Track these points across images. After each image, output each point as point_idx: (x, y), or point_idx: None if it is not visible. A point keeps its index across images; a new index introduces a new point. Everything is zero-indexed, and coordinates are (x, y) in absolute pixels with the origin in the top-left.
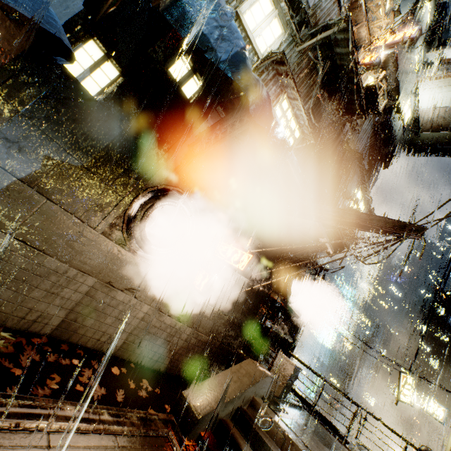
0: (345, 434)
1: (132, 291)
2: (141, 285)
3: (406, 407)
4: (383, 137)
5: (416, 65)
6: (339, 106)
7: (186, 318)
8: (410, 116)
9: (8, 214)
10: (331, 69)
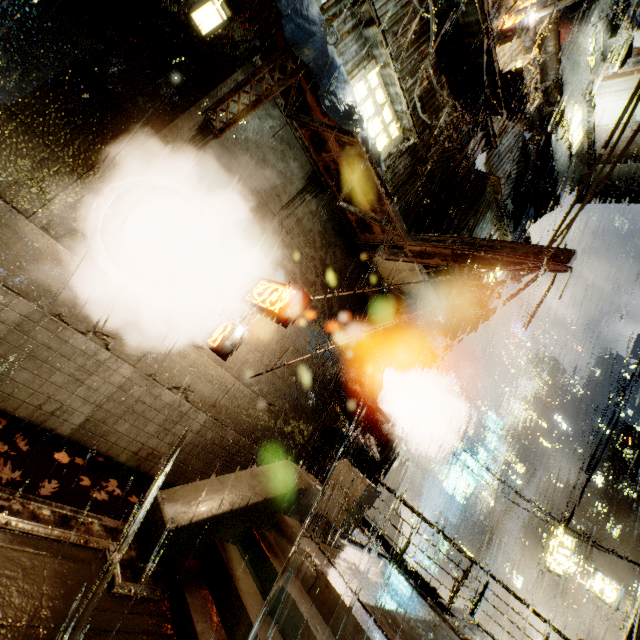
0: (449, 602)
1: (103, 337)
2: (118, 331)
3: (569, 593)
4: (538, 166)
5: (591, 57)
6: (465, 100)
7: (199, 397)
8: (581, 138)
9: None
10: (451, 35)
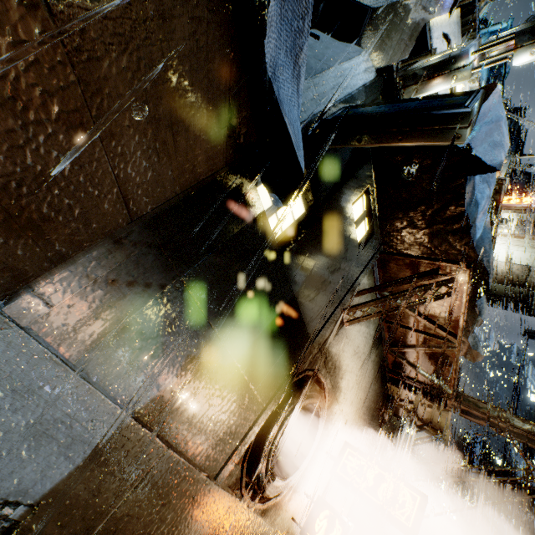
0: None
1: None
2: None
3: None
4: None
5: None
6: None
7: None
8: None
9: (85, 508)
10: None
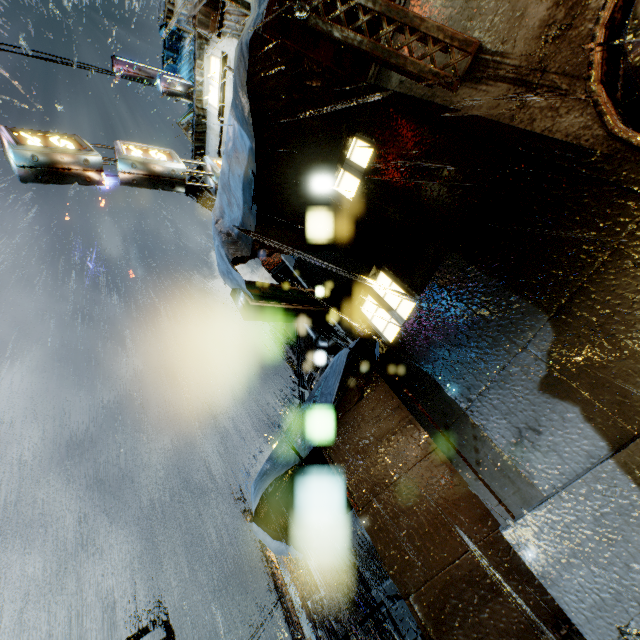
0: None
1: None
2: None
3: None
4: None
5: None
6: None
7: None
8: None
9: None
10: None
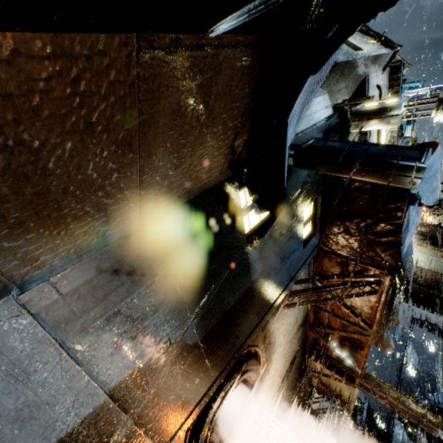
0: None
1: None
2: None
3: None
4: None
5: None
6: None
7: None
8: None
9: None
10: None
